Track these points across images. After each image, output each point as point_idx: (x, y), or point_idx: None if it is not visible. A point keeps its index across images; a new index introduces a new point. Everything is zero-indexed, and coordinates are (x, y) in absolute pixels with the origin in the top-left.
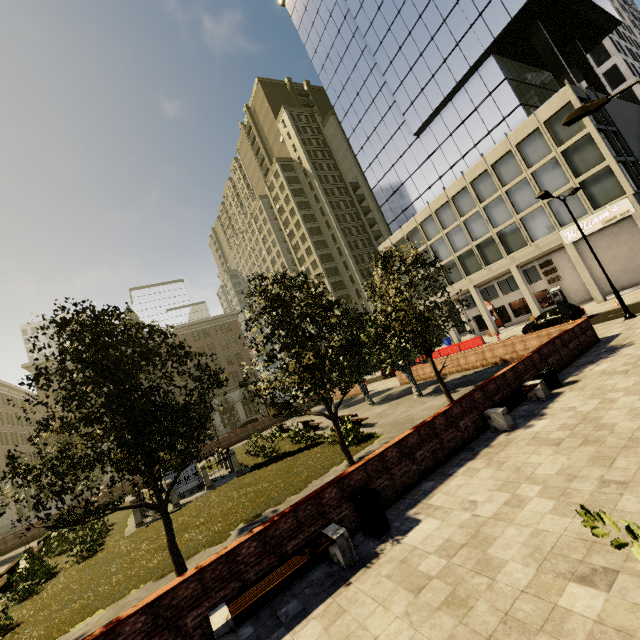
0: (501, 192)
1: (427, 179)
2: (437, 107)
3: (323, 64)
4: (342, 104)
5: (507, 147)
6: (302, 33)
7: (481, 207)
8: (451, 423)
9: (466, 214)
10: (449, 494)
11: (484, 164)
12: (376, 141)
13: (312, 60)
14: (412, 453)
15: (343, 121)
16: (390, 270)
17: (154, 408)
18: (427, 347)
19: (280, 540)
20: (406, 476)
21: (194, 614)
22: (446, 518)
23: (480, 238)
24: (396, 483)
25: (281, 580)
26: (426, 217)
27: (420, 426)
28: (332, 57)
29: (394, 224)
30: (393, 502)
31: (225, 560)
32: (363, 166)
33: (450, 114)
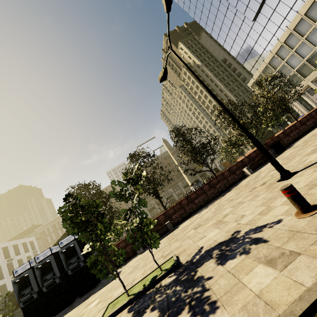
0: (314, 25)
1: (266, 39)
2: (262, 1)
3: (194, 12)
4: (209, 25)
5: (312, 0)
6: (180, 4)
7: (304, 39)
8: (302, 124)
9: (295, 46)
10: (304, 137)
11: (299, 16)
12: (232, 34)
13: (188, 13)
14: (288, 134)
15: (211, 33)
16: (261, 86)
17: (203, 144)
18: (287, 108)
19: (253, 158)
20: (288, 141)
21: (238, 171)
22: (303, 139)
23: (308, 55)
24: (285, 143)
25: (257, 160)
26: (271, 58)
27: (289, 126)
28: (198, 6)
29: (253, 70)
30: (285, 148)
31: (240, 162)
32: (228, 49)
33: (271, 0)
